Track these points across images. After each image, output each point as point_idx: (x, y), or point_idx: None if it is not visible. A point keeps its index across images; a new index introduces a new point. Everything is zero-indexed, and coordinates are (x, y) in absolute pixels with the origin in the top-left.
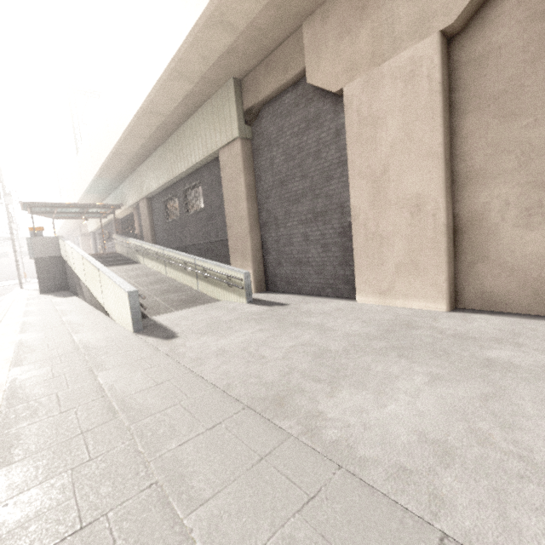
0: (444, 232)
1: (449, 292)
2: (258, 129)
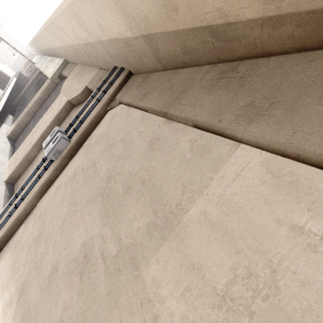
0: (24, 156)
1: (11, 176)
2: (60, 83)
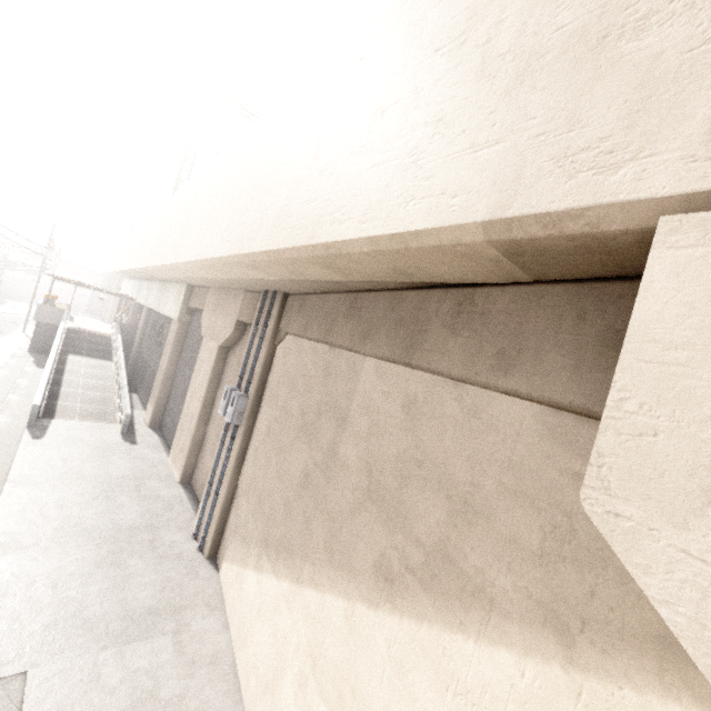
0: (191, 440)
1: (183, 473)
2: (193, 320)
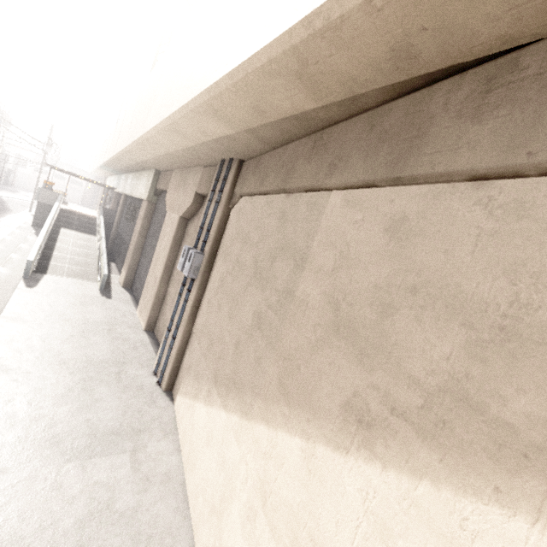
0: (154, 296)
1: (148, 322)
2: (159, 201)
